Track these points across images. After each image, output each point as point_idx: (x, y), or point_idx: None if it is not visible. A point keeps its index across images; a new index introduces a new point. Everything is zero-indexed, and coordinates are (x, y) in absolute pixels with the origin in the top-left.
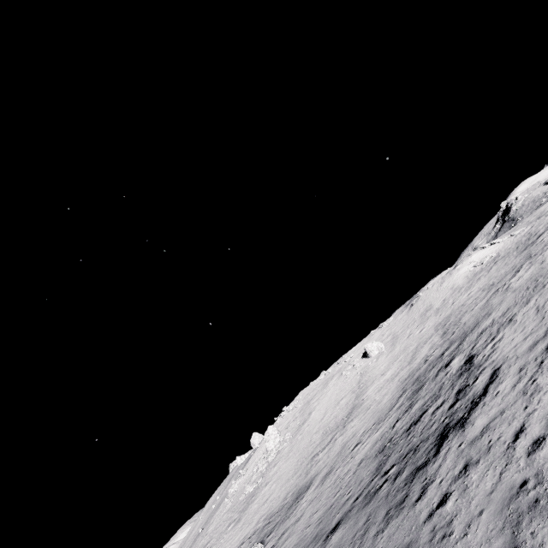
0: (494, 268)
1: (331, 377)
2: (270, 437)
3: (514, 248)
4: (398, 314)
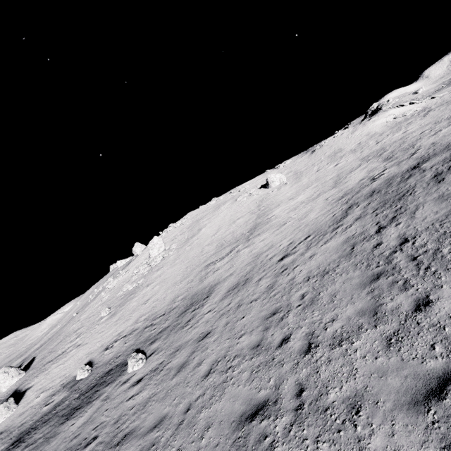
0: (434, 112)
1: (224, 202)
2: (154, 246)
3: None
4: (296, 159)
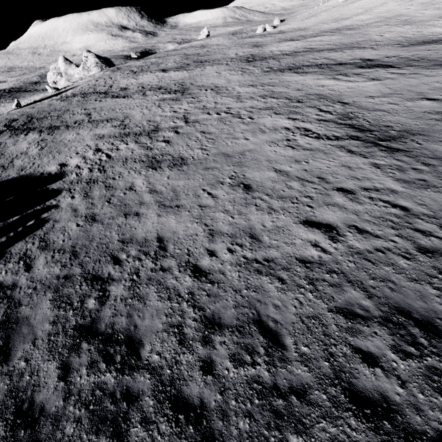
0: None
1: None
2: None
3: None
4: None
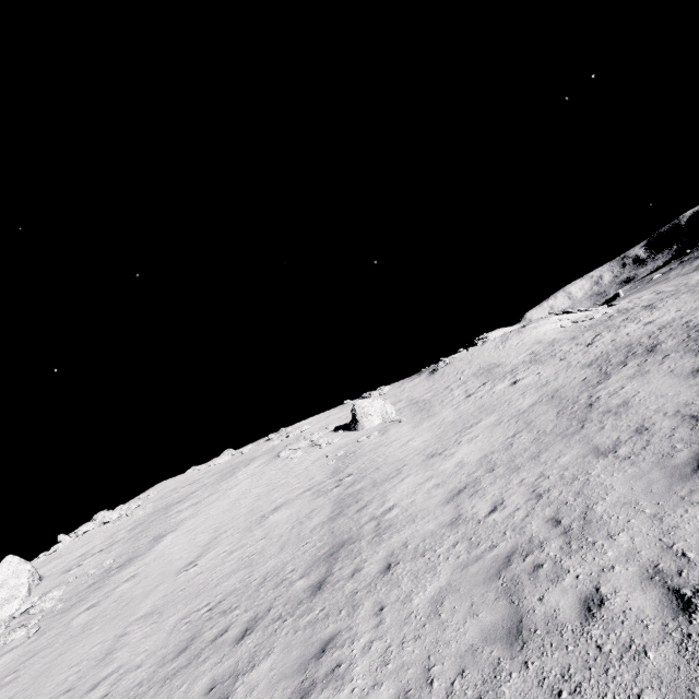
0: (673, 301)
1: (248, 460)
2: None
3: (686, 288)
4: (403, 383)
